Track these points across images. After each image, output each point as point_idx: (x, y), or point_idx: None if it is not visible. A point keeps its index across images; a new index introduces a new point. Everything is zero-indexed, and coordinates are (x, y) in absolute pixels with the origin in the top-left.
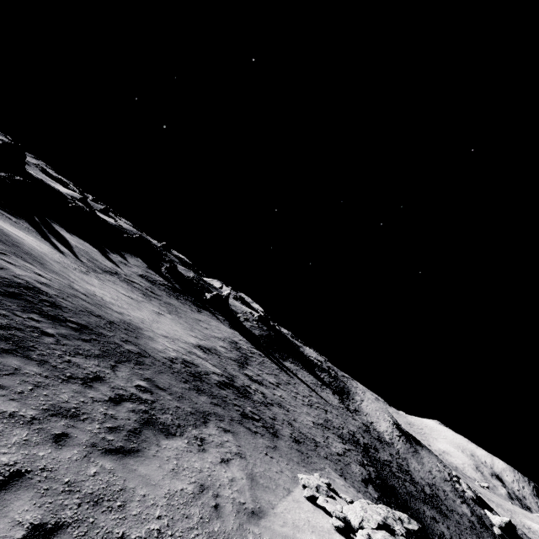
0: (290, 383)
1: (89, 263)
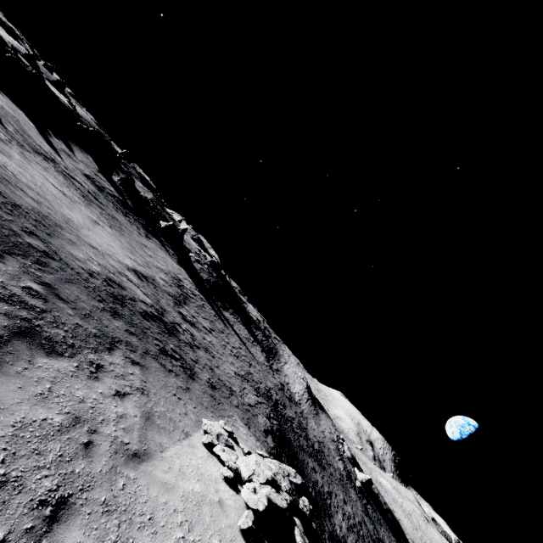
0: (224, 332)
1: (16, 134)
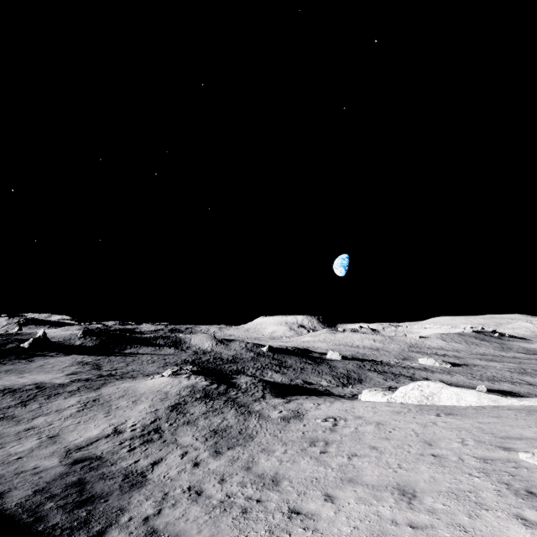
0: (136, 360)
1: None
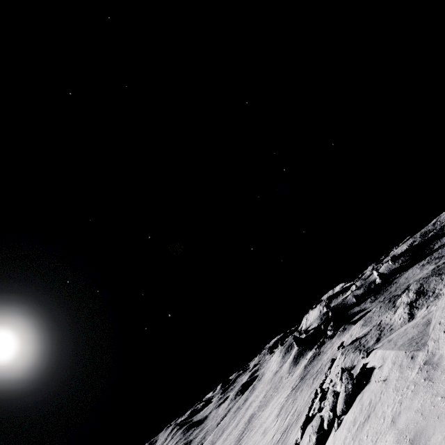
0: None
1: None
